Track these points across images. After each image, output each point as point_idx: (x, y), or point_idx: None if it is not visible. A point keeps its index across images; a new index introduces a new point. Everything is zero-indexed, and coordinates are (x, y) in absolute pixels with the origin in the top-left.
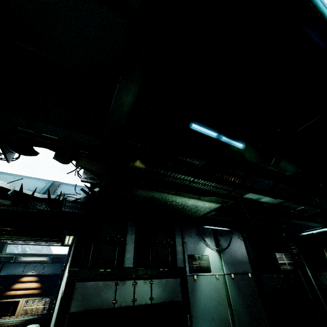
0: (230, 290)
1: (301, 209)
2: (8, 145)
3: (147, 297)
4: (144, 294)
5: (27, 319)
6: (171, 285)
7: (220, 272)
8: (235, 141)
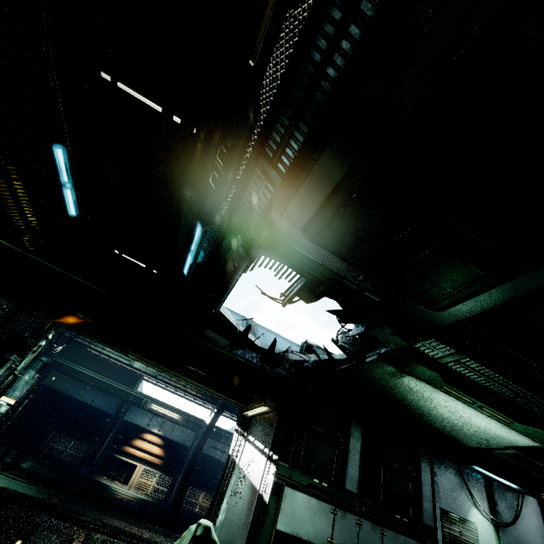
0: None
1: None
2: (306, 292)
3: None
4: None
5: (144, 499)
6: None
7: None
8: None
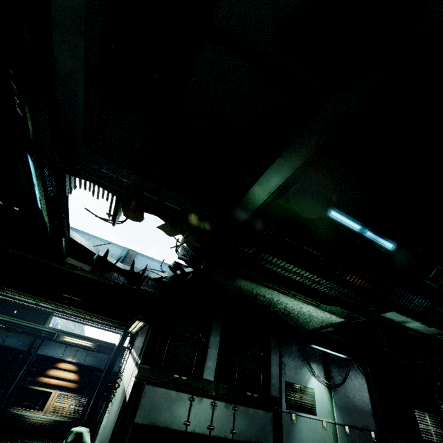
0: None
1: None
2: (123, 209)
3: (227, 428)
4: (224, 423)
5: (57, 420)
6: (261, 419)
7: (330, 418)
8: (383, 239)
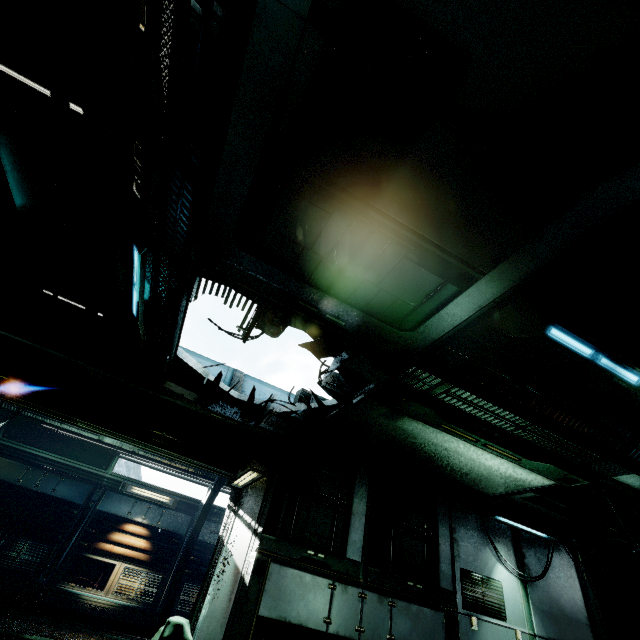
0: None
1: None
2: (264, 321)
3: (383, 632)
4: (378, 624)
5: (124, 604)
6: (428, 622)
7: (526, 626)
8: (624, 369)
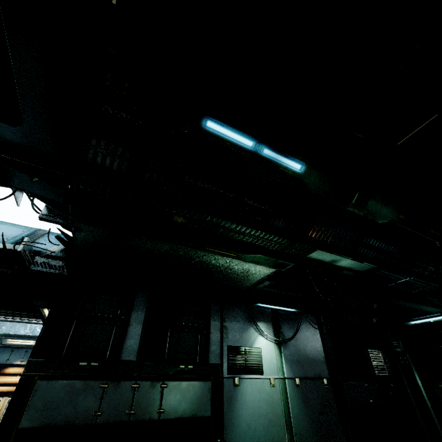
0: (291, 404)
1: (405, 282)
2: None
3: (153, 409)
4: (149, 404)
5: None
6: (196, 391)
7: (279, 374)
8: (287, 158)
